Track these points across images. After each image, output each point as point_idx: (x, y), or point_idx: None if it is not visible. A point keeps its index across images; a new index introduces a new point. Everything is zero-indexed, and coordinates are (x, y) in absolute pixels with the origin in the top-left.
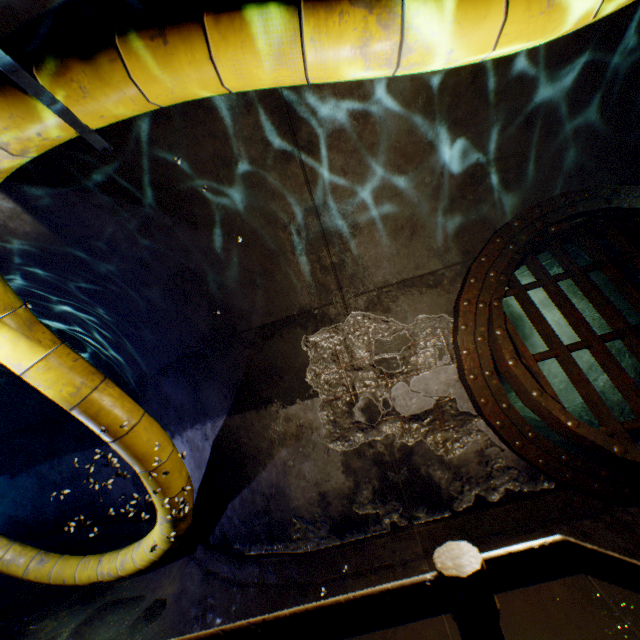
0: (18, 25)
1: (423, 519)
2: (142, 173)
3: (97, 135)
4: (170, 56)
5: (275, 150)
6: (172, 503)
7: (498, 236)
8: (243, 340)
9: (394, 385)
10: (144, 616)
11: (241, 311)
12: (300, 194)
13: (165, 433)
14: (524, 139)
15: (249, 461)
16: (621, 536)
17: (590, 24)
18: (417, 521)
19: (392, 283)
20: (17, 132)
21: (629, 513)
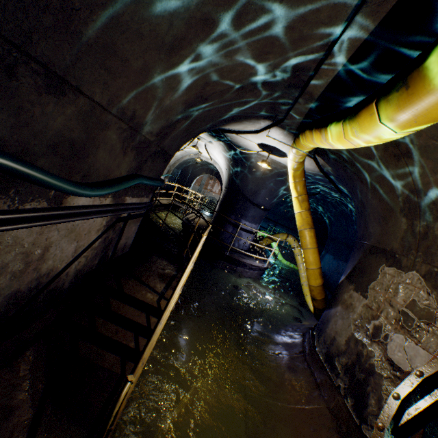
0: (296, 128)
1: (348, 404)
2: (344, 157)
3: (307, 153)
4: (303, 140)
5: (389, 153)
6: (309, 287)
7: None
8: (364, 247)
9: (398, 333)
10: (293, 316)
11: (369, 232)
12: (406, 179)
13: (317, 261)
14: None
15: (335, 300)
16: None
17: None
18: (345, 400)
19: None
20: (295, 152)
21: None
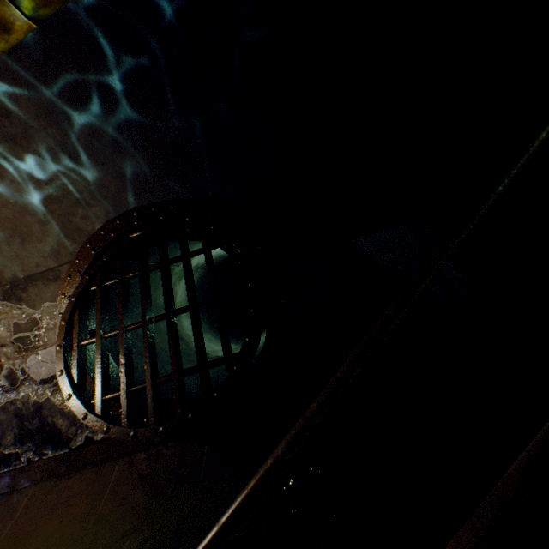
0: None
1: (50, 455)
2: None
3: None
4: None
5: None
6: None
7: (88, 242)
8: None
9: (30, 357)
10: None
11: None
12: None
13: None
14: (79, 169)
15: None
16: (148, 465)
17: (60, 88)
18: (46, 456)
19: (21, 278)
20: None
21: (167, 447)
